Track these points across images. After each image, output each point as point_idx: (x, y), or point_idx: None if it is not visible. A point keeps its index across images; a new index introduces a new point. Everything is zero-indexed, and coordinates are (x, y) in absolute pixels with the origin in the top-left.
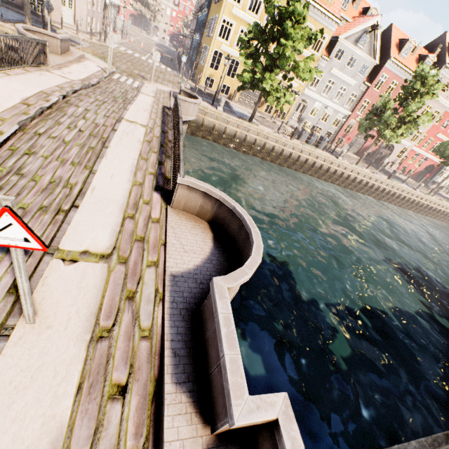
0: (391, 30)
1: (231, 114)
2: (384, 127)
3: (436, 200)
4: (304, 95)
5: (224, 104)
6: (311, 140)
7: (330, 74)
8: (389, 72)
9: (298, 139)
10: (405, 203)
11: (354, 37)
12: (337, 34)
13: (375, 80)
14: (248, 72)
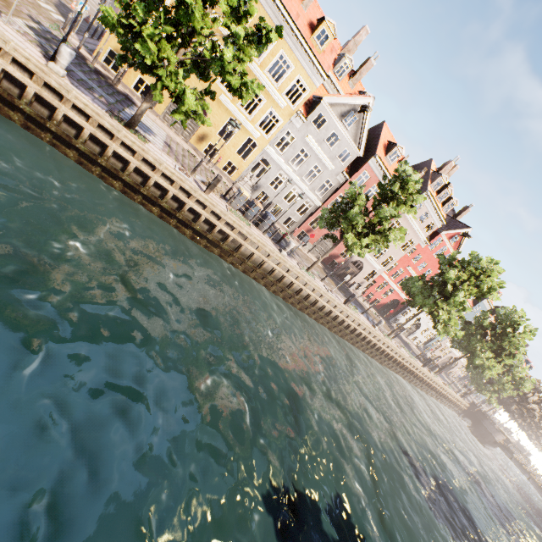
0: (383, 127)
1: (97, 98)
2: (349, 228)
3: (394, 346)
4: (267, 155)
5: (68, 62)
6: (250, 212)
7: (305, 142)
8: (372, 172)
9: (227, 202)
10: (360, 341)
11: (341, 109)
12: (323, 95)
13: (356, 175)
14: (121, 15)
